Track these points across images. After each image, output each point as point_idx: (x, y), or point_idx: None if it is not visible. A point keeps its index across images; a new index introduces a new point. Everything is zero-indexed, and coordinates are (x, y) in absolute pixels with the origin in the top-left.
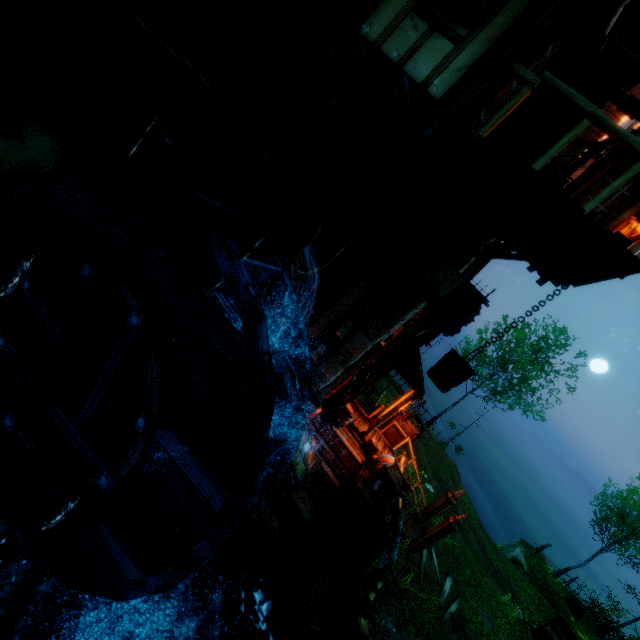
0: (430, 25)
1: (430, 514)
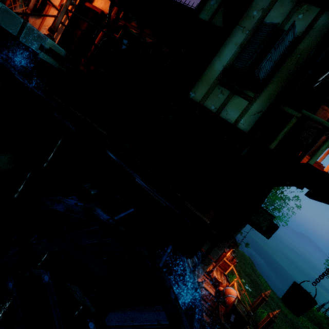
0: (231, 91)
1: (255, 309)
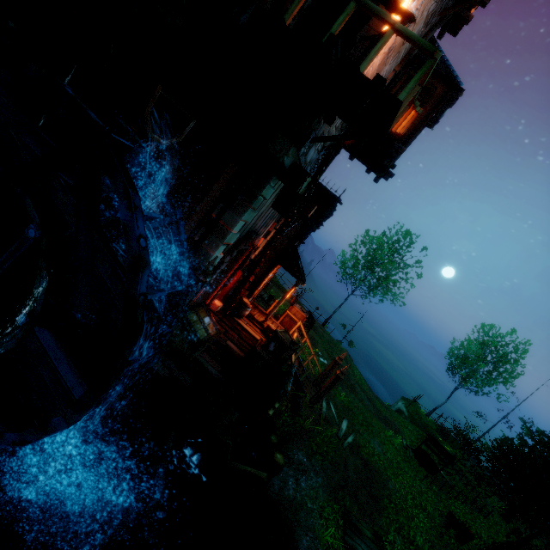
0: None
1: (325, 377)
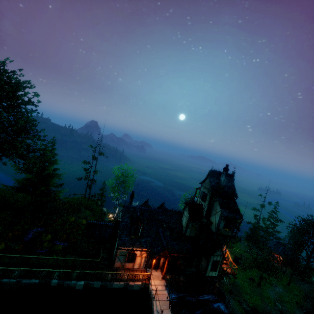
0: (212, 271)
1: None
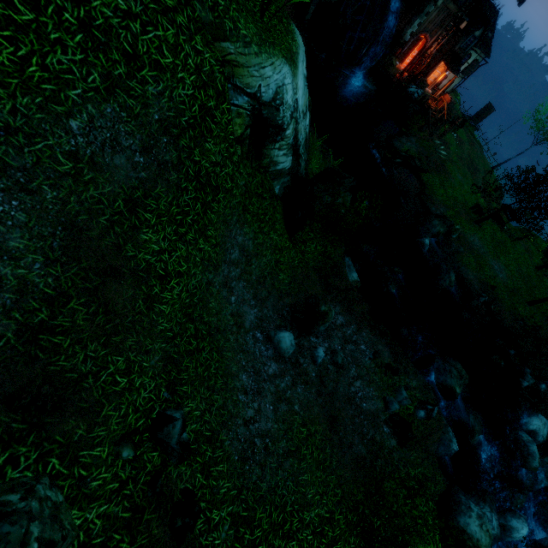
0: None
1: (446, 132)
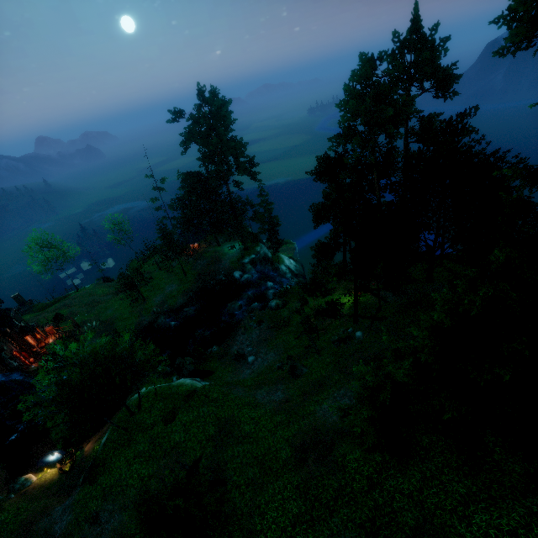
0: None
1: (77, 324)
